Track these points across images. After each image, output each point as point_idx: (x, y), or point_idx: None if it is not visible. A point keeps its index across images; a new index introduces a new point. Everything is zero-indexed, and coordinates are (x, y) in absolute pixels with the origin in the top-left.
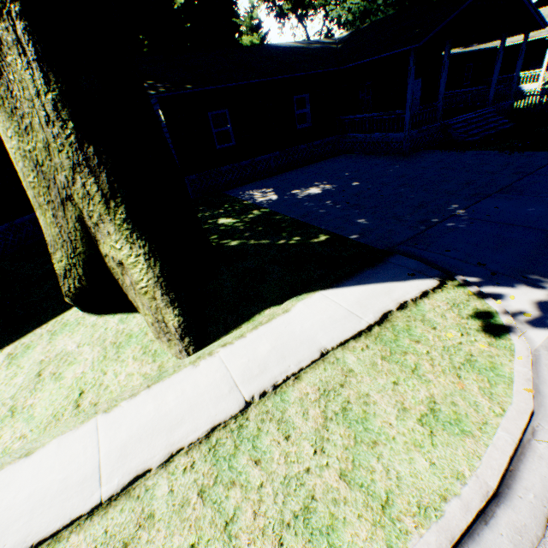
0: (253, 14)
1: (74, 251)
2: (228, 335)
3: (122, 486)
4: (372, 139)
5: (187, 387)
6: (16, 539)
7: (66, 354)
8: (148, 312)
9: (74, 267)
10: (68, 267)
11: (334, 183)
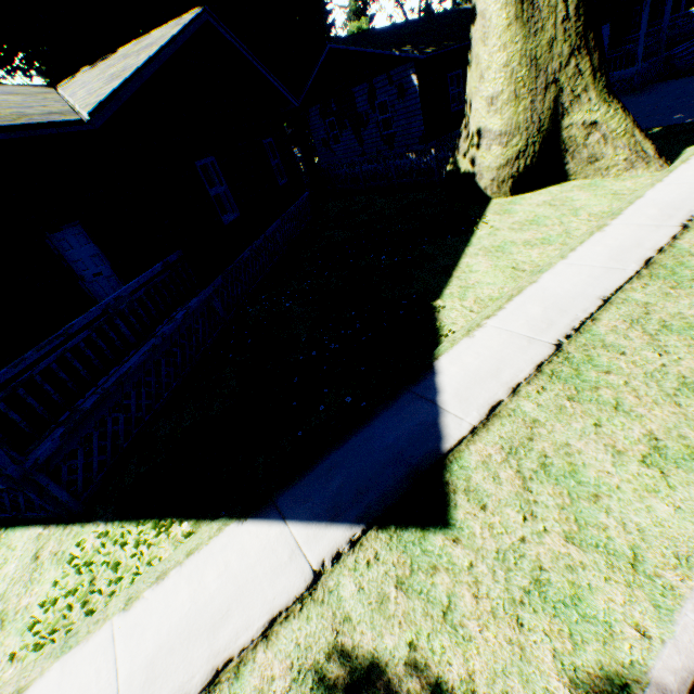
0: None
1: (537, 130)
2: (677, 160)
3: None
4: None
5: None
6: None
7: (552, 200)
8: (621, 151)
9: (530, 147)
10: (522, 149)
11: None
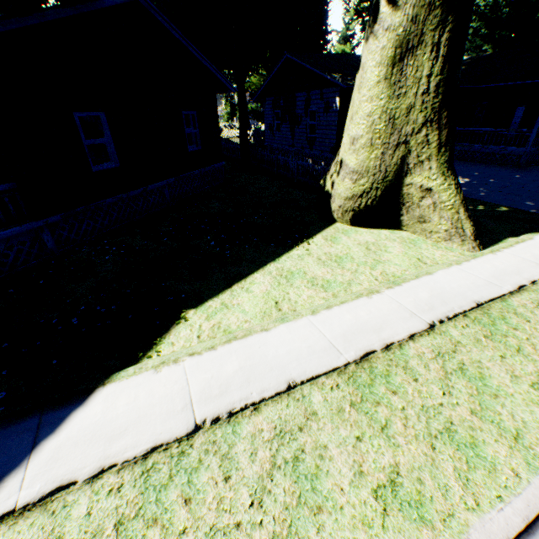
0: (350, 26)
1: (382, 179)
2: (493, 246)
3: (516, 288)
4: (488, 150)
5: (501, 261)
6: (476, 297)
7: (373, 243)
8: (445, 222)
9: (373, 190)
10: (367, 190)
11: (469, 178)
